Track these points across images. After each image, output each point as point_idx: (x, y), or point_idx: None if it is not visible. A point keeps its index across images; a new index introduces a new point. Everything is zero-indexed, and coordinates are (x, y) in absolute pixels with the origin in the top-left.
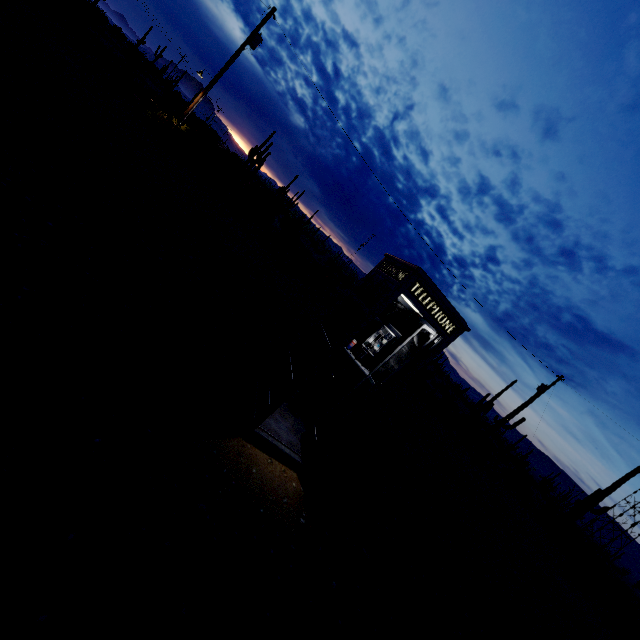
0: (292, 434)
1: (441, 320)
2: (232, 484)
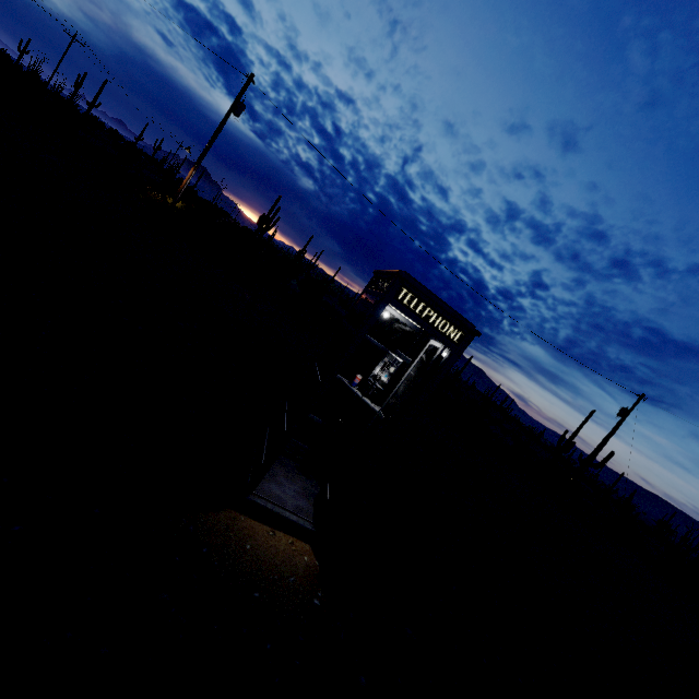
0: (302, 498)
1: (443, 328)
2: (214, 565)
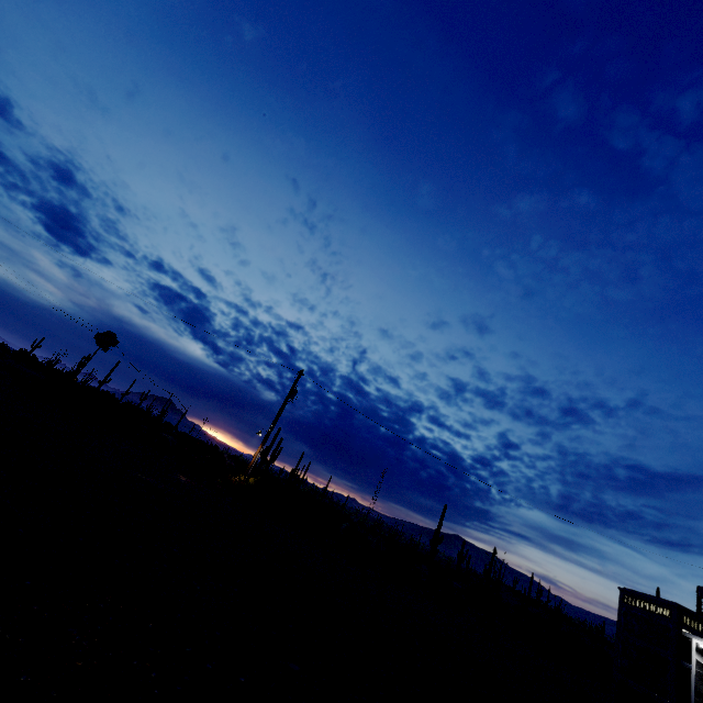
0: None
1: None
2: None
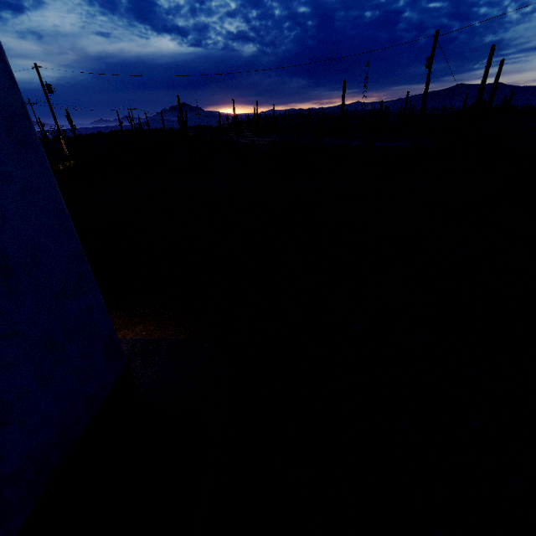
0: None
1: None
2: None
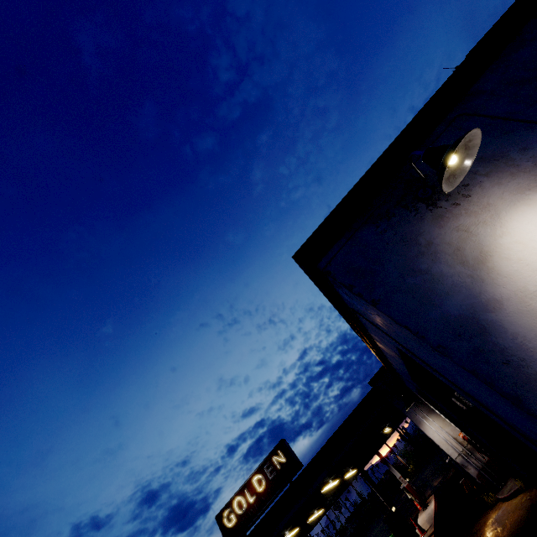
0: None
1: None
2: None
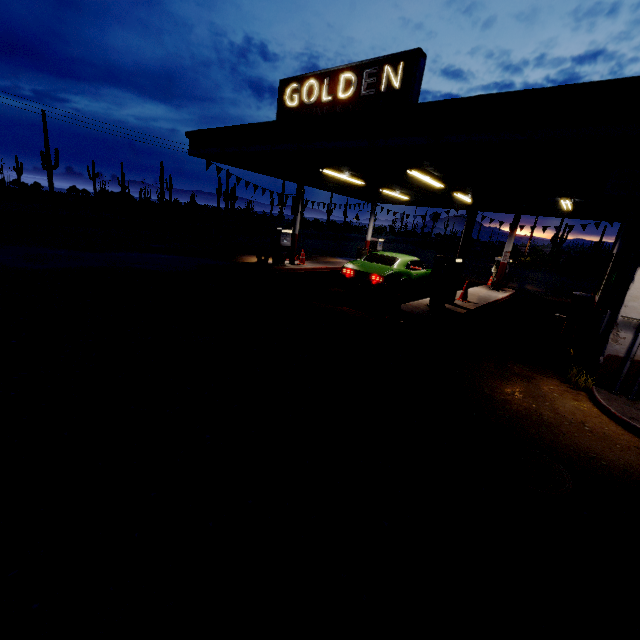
0: None
1: None
2: None
